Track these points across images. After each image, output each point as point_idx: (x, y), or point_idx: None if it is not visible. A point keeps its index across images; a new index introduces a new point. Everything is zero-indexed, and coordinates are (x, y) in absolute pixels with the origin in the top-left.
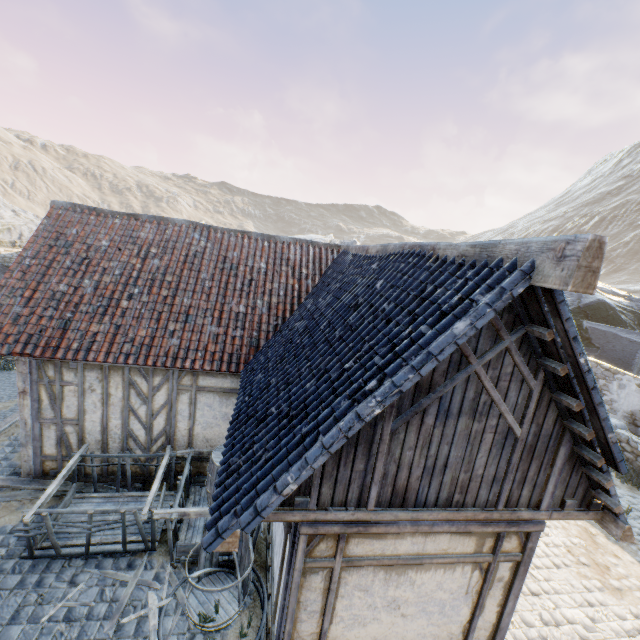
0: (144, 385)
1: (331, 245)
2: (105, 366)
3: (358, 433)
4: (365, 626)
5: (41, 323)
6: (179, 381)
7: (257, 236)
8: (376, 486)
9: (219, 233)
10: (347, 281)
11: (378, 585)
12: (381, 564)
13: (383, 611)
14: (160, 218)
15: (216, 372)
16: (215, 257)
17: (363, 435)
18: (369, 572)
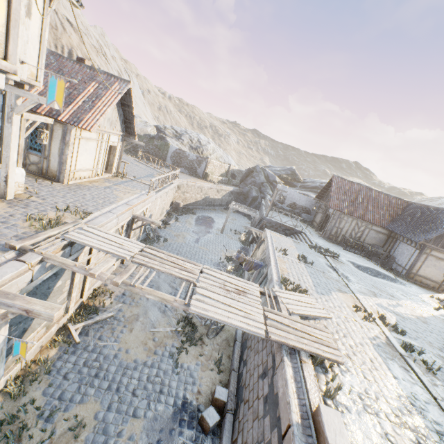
0: (359, 224)
1: (405, 200)
2: (354, 218)
3: (440, 235)
4: (428, 267)
5: (342, 205)
6: (368, 226)
7: (383, 193)
8: (440, 243)
9: (373, 191)
10: (423, 213)
11: (433, 261)
12: (435, 257)
13: (432, 266)
14: (358, 184)
15: (377, 226)
16: (373, 197)
17: (441, 235)
18: (433, 258)
